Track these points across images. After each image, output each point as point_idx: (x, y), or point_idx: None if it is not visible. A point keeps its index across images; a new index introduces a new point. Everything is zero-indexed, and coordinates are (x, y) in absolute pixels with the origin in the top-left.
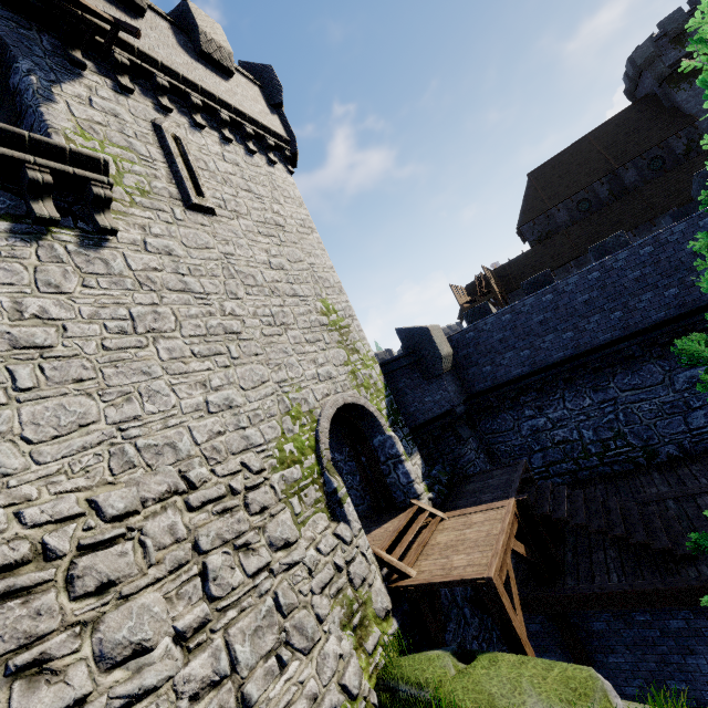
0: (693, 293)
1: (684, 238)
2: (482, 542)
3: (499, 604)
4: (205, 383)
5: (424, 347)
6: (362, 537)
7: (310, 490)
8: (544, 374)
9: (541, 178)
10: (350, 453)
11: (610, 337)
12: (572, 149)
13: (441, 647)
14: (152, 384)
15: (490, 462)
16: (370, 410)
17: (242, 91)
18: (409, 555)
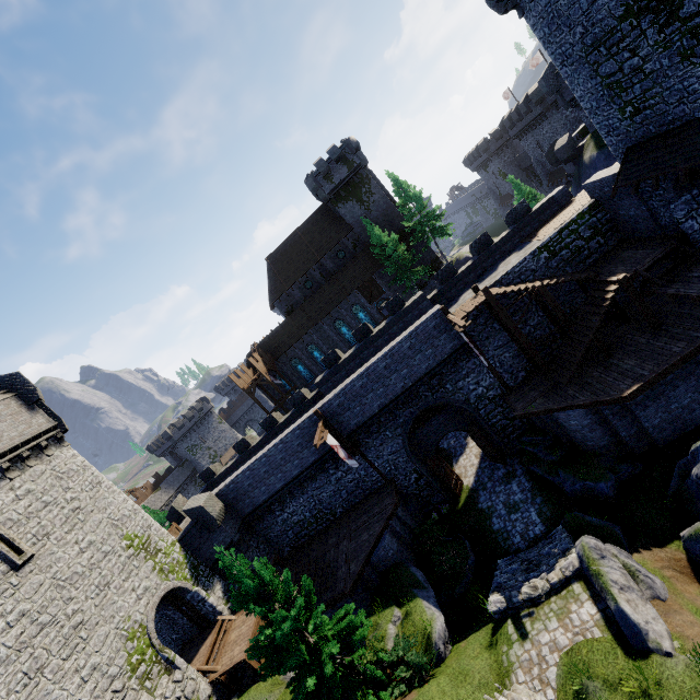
0: (321, 448)
1: (310, 425)
2: (246, 634)
3: (251, 665)
4: (77, 669)
5: (203, 517)
6: (189, 669)
7: (154, 670)
8: (277, 495)
9: (276, 263)
10: (175, 609)
11: (298, 473)
12: (290, 241)
13: (234, 696)
14: (52, 696)
15: (269, 545)
16: (178, 587)
17: (6, 420)
18: (218, 657)
